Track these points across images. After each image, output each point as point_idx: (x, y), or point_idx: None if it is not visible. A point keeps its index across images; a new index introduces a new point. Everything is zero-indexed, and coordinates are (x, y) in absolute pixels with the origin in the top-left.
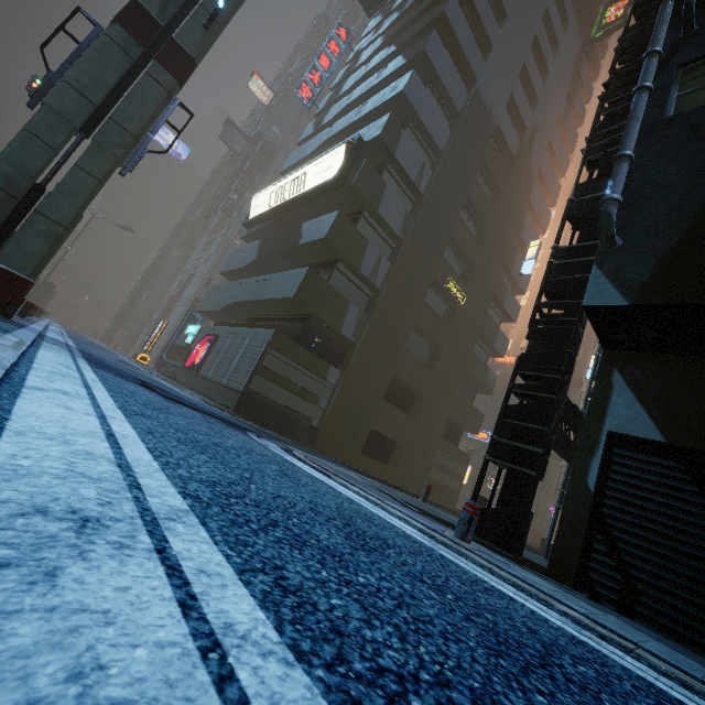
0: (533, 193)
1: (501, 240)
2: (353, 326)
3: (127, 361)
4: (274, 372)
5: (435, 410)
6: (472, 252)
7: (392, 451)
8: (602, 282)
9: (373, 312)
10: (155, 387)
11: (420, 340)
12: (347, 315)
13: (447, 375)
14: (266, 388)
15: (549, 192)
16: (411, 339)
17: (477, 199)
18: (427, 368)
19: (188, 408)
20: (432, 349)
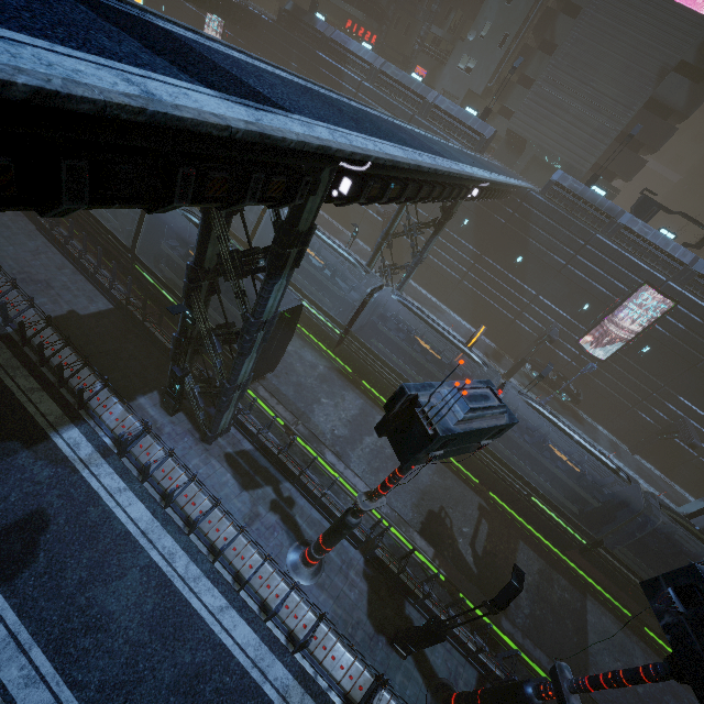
0: None
1: None
2: None
3: None
4: None
5: None
6: None
7: None
8: None
9: None
10: None
11: None
12: None
13: None
14: None
15: None
16: None
17: None
18: None
19: None
20: None
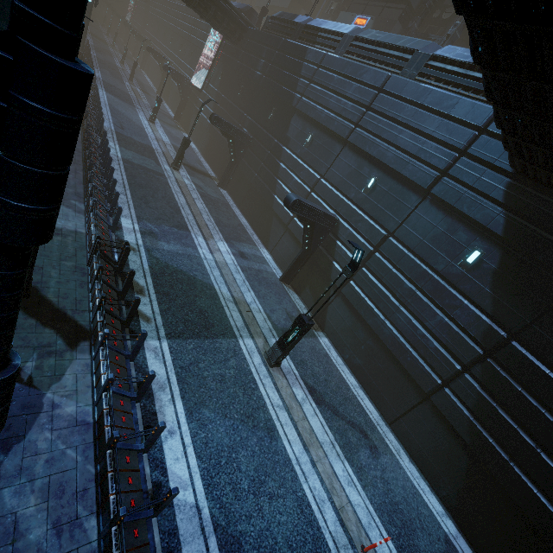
0: None
1: None
2: None
3: None
4: None
5: None
6: None
7: None
8: None
9: None
10: None
11: None
12: None
13: None
14: None
15: None
16: None
17: None
18: None
19: None
20: None
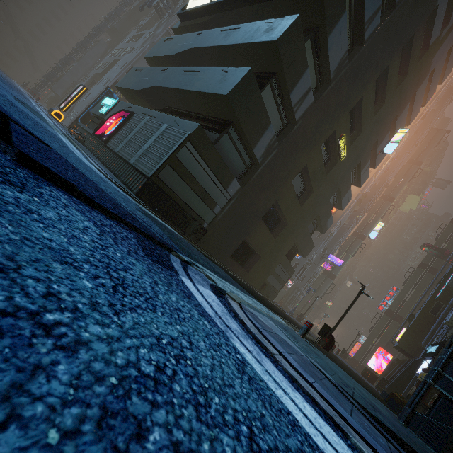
0: (421, 87)
1: (386, 118)
2: (264, 148)
3: (34, 107)
4: (185, 168)
5: (289, 235)
6: (366, 119)
7: (250, 257)
8: None
9: (284, 141)
10: (31, 136)
11: (300, 179)
12: (264, 135)
13: (308, 212)
14: (173, 181)
15: (428, 92)
16: (295, 176)
17: (391, 72)
18: (298, 203)
19: (71, 199)
20: (305, 189)
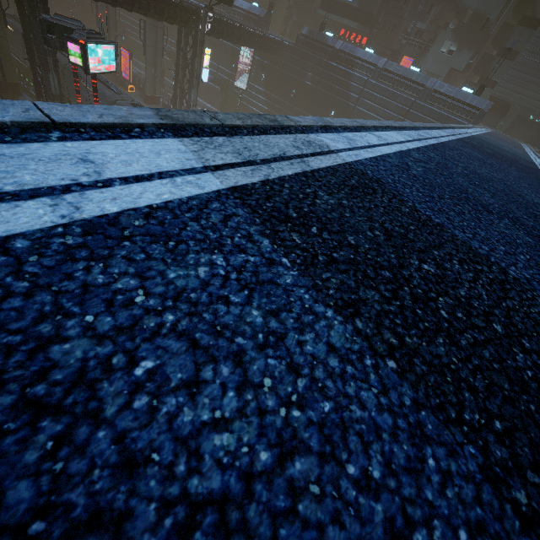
0: None
1: None
2: None
3: None
4: None
5: (285, 4)
6: None
7: (273, 21)
8: (291, 1)
9: None
10: None
11: None
12: None
13: None
14: None
15: None
16: None
17: None
18: None
19: None
20: None
